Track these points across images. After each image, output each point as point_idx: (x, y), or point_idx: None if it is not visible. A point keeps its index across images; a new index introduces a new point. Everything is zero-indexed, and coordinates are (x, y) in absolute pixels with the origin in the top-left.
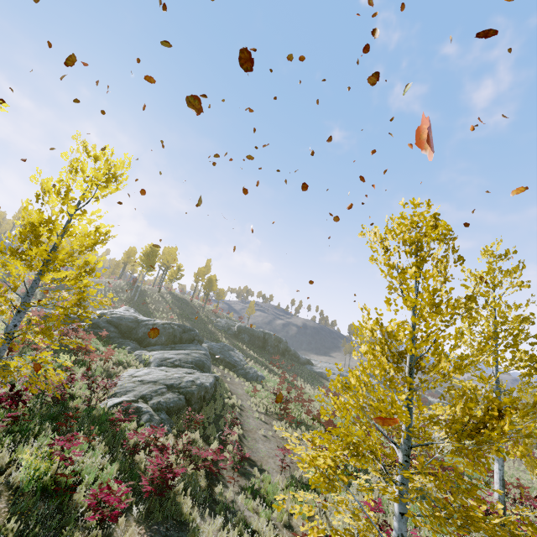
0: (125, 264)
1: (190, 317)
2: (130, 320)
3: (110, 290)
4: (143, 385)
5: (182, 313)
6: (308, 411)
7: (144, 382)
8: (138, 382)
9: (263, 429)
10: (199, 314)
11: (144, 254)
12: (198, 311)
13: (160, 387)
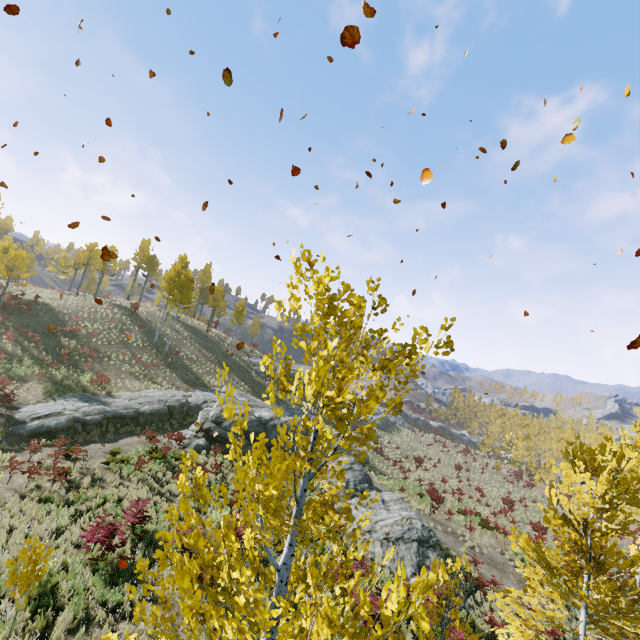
0: (87, 266)
1: (228, 363)
2: (255, 422)
3: (113, 330)
4: (397, 546)
5: (217, 358)
6: (465, 511)
7: (391, 540)
8: (385, 541)
9: (455, 543)
10: (230, 354)
11: (172, 283)
12: (227, 350)
13: (415, 545)
